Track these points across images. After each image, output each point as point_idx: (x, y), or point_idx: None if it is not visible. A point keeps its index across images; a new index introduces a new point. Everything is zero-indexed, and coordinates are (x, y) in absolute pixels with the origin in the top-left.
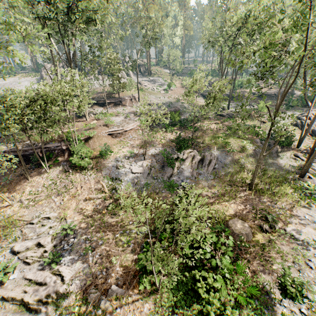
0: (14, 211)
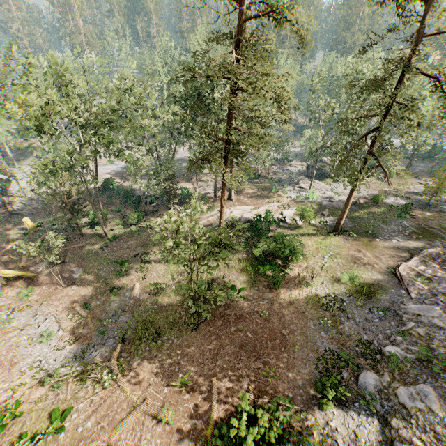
0: None
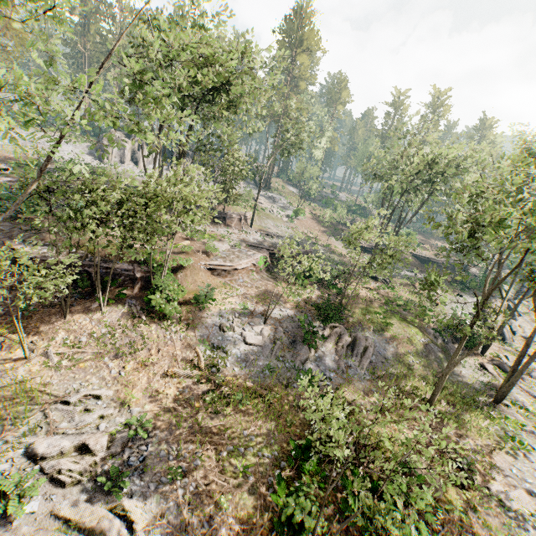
0: (31, 372)
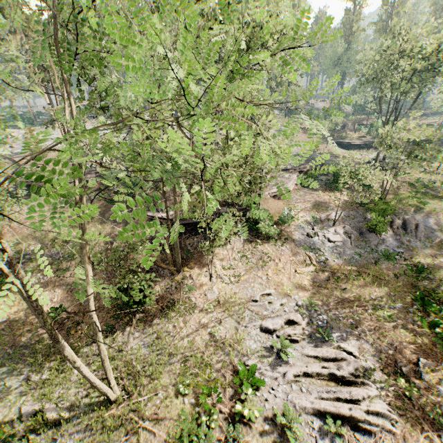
0: (219, 289)
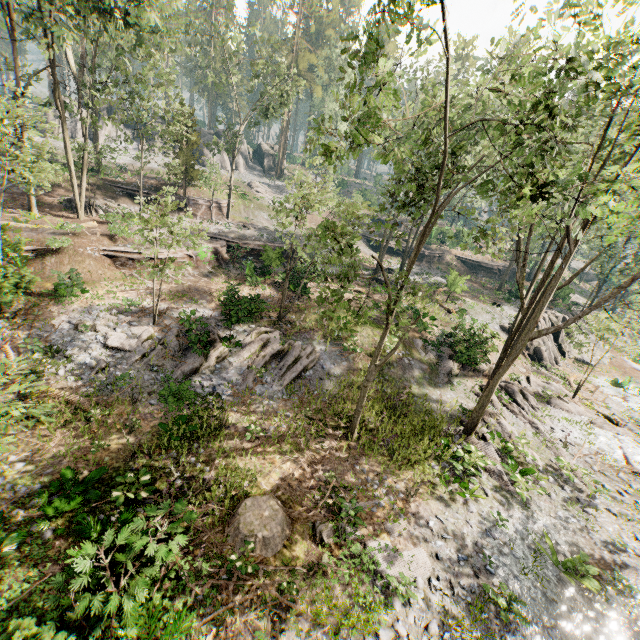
0: None
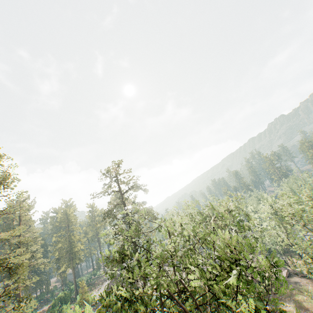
0: None
